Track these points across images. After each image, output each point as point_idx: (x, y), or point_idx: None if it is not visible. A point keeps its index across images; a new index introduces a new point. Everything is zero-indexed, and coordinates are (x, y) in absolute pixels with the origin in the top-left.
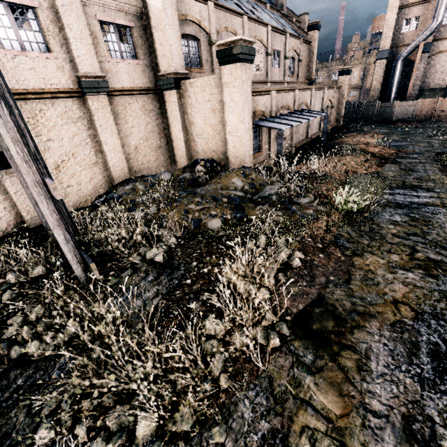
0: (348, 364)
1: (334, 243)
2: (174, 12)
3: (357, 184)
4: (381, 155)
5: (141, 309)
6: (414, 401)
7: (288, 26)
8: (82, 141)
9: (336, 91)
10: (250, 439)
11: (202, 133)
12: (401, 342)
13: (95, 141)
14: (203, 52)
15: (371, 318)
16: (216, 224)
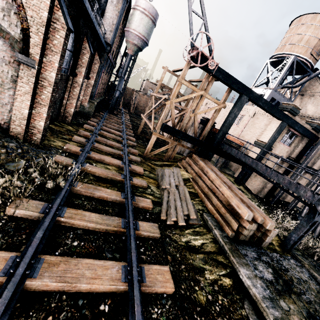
0: None
1: None
2: None
3: None
4: None
5: None
6: None
7: None
8: None
9: None
10: None
11: None
12: None
13: None
14: None
15: None
16: None
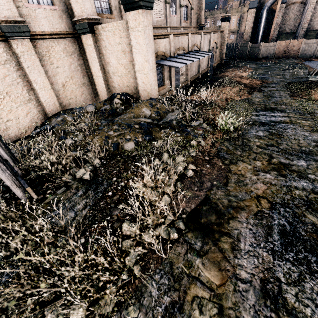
0: (225, 247)
1: (217, 155)
2: None
3: (234, 109)
4: (251, 85)
5: (73, 219)
6: (268, 268)
7: None
8: (14, 81)
9: (219, 34)
10: (156, 311)
11: (117, 72)
12: (261, 226)
13: (25, 81)
14: None
15: (242, 211)
16: (130, 146)
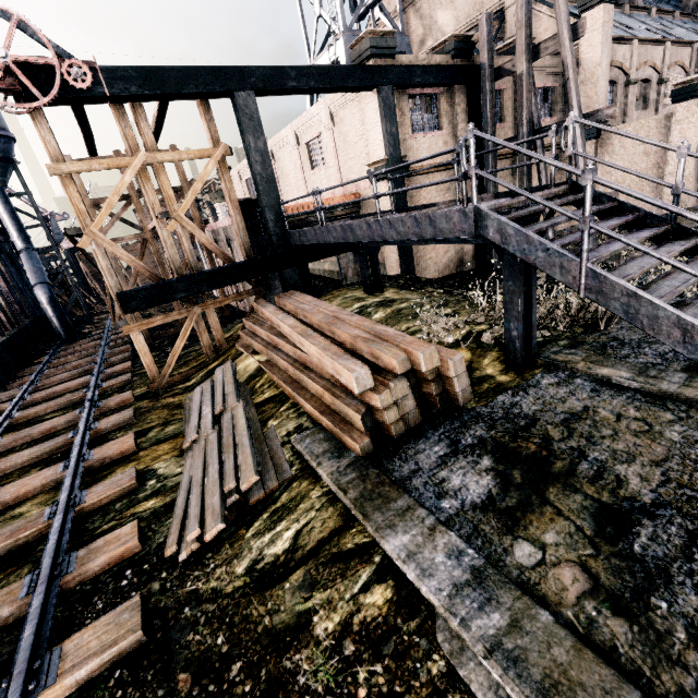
0: None
1: None
2: (608, 62)
3: None
4: None
5: None
6: None
7: None
8: None
9: None
10: None
11: (621, 182)
12: None
13: None
14: (618, 96)
15: None
16: None
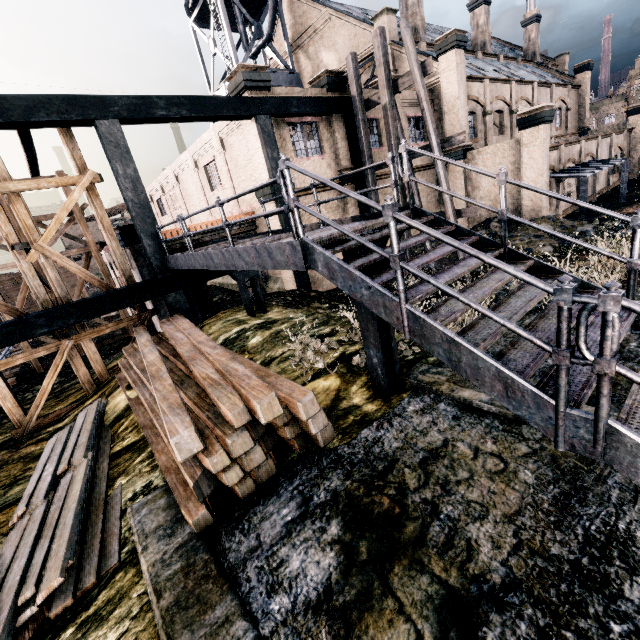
0: None
1: None
2: (465, 96)
3: None
4: None
5: None
6: None
7: (547, 76)
8: None
9: (626, 135)
10: None
11: (488, 195)
12: None
13: None
14: (478, 124)
15: None
16: (547, 250)
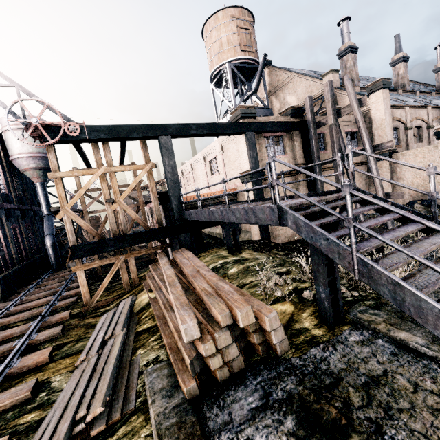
0: None
1: None
2: (390, 118)
3: None
4: None
5: None
6: None
7: None
8: None
9: None
10: None
11: (411, 184)
12: None
13: None
14: (400, 135)
15: None
16: None
